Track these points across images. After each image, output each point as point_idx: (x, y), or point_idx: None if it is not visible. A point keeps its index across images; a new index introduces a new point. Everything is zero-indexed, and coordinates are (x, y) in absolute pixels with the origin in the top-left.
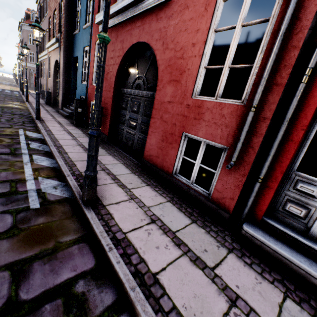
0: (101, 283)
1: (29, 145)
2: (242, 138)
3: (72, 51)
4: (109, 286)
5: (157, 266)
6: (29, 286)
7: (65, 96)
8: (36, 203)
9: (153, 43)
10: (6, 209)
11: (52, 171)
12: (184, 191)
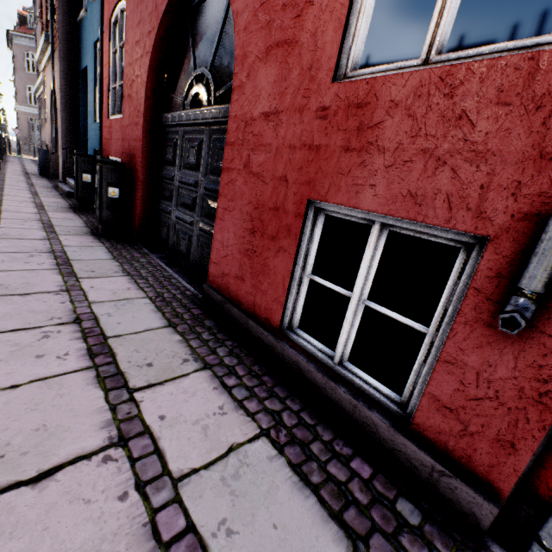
0: None
1: None
2: None
3: (78, 59)
4: None
5: None
6: None
7: (70, 154)
8: None
9: None
10: None
11: None
12: (317, 386)
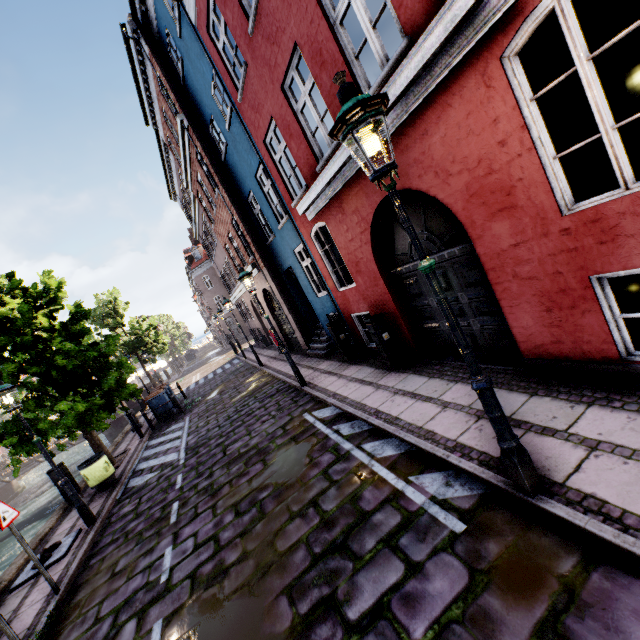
0: None
1: (341, 433)
2: None
3: (276, 265)
4: None
5: None
6: None
7: (302, 328)
8: (456, 522)
9: (416, 183)
10: (431, 546)
11: (412, 459)
12: None
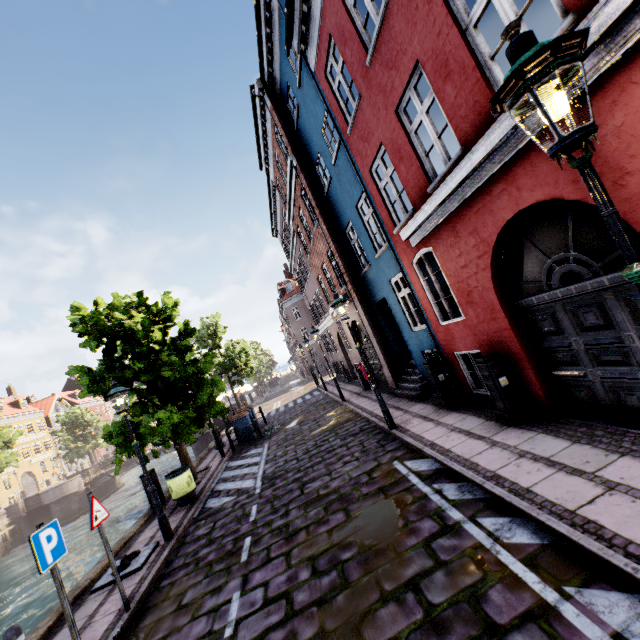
0: None
1: (445, 495)
2: None
3: (369, 296)
4: None
5: None
6: None
7: (391, 364)
8: None
9: (567, 190)
10: None
11: (565, 558)
12: None
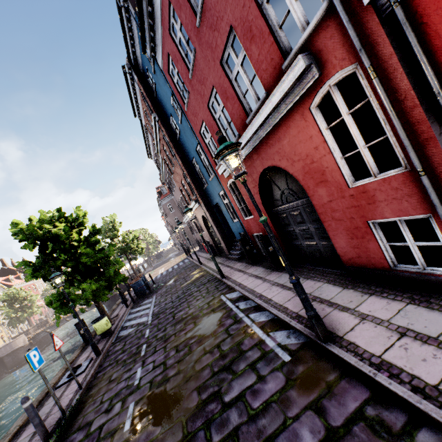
0: (387, 405)
1: (239, 307)
2: (435, 203)
3: (209, 201)
4: (395, 406)
5: (434, 378)
6: (332, 417)
7: (226, 240)
8: (286, 356)
9: (278, 163)
10: (271, 368)
11: (274, 323)
12: (421, 282)
